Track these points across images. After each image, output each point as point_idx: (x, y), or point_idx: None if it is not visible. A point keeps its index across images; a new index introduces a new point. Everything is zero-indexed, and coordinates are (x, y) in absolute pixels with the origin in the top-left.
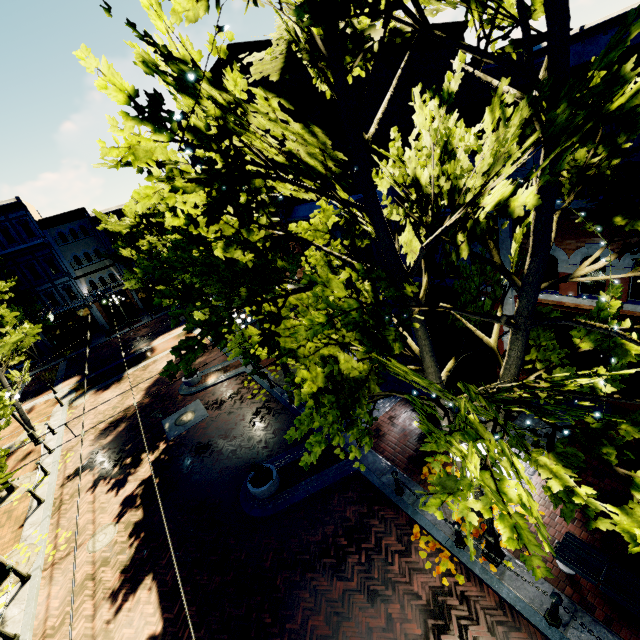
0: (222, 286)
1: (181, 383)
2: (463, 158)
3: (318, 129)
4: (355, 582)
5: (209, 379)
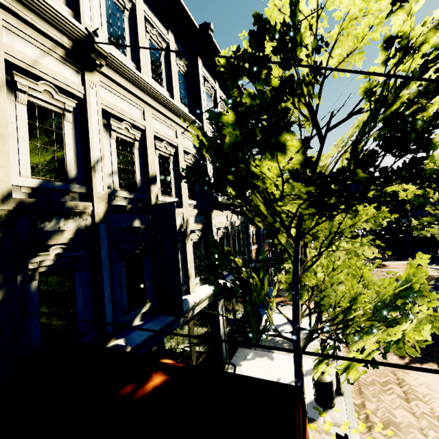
0: None
1: None
2: None
3: None
4: None
5: None
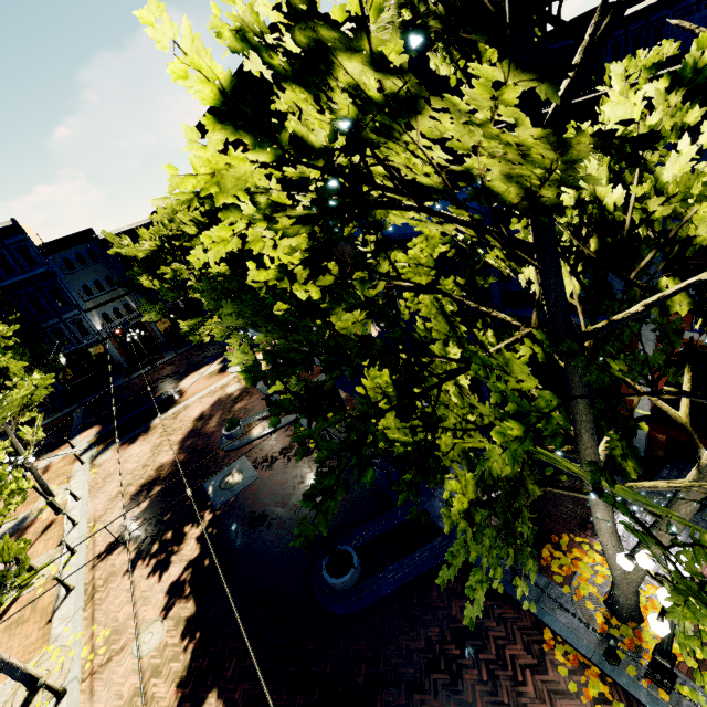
0: (274, 327)
1: (220, 435)
2: (683, 168)
3: (586, 137)
4: None
5: (254, 430)
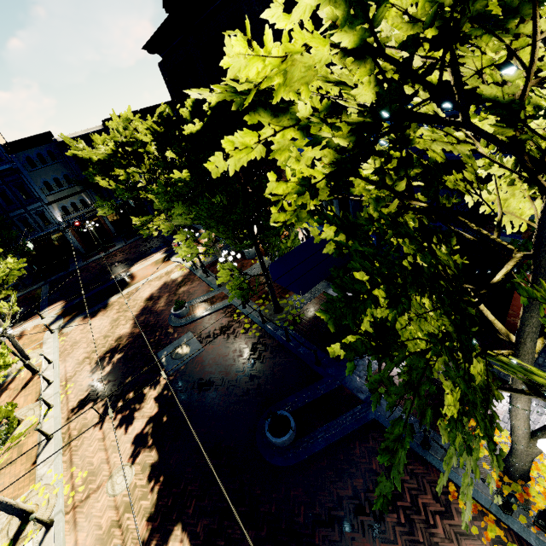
0: (224, 228)
1: (169, 313)
2: None
3: None
4: (400, 545)
5: (197, 310)
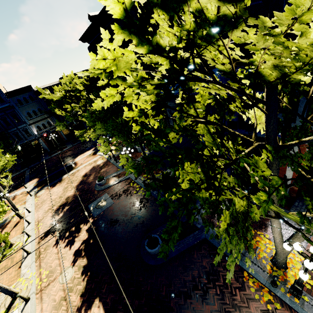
0: (122, 135)
1: (95, 183)
2: None
3: None
4: (216, 306)
5: (110, 181)
